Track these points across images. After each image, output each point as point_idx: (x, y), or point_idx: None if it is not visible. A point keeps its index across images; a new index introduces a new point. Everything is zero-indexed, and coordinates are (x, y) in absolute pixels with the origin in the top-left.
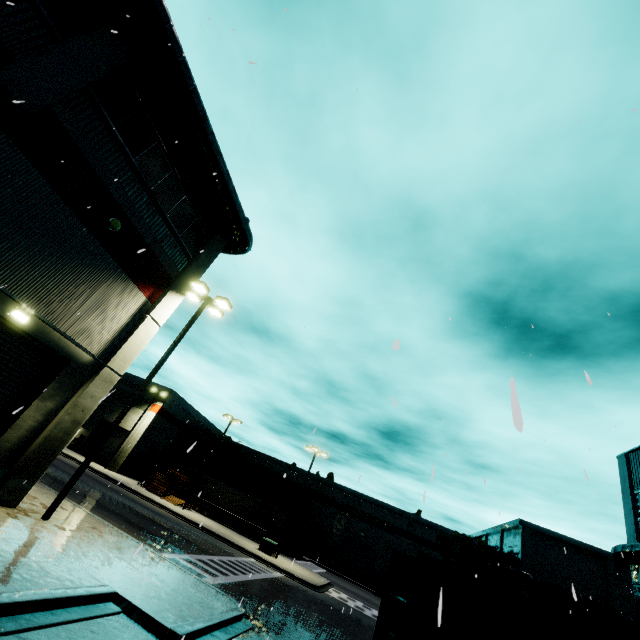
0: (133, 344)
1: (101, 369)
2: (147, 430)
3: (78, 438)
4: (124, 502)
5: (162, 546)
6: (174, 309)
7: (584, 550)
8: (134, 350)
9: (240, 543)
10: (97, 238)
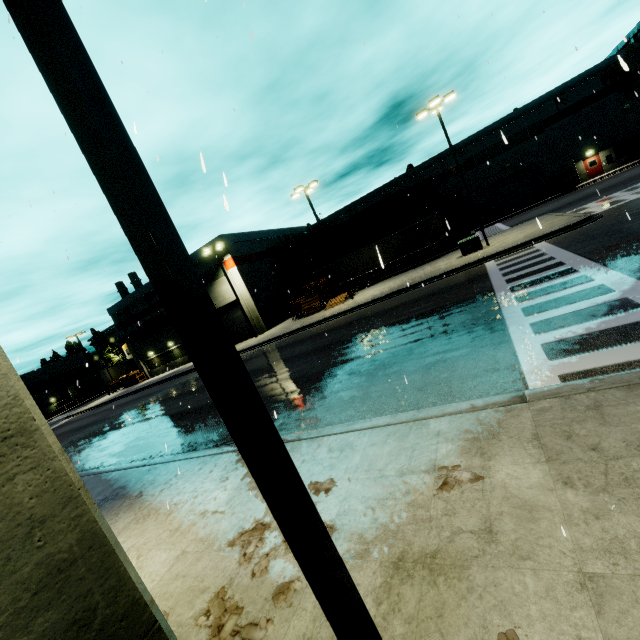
0: None
1: None
2: (247, 285)
3: None
4: (318, 346)
5: (475, 349)
6: None
7: None
8: None
9: (445, 268)
10: None
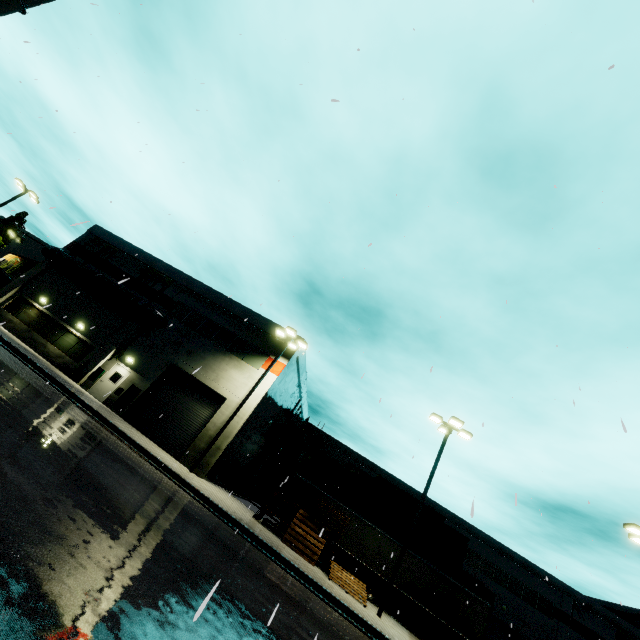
0: None
1: None
2: (258, 404)
3: (126, 390)
4: None
5: None
6: None
7: None
8: None
9: None
10: None
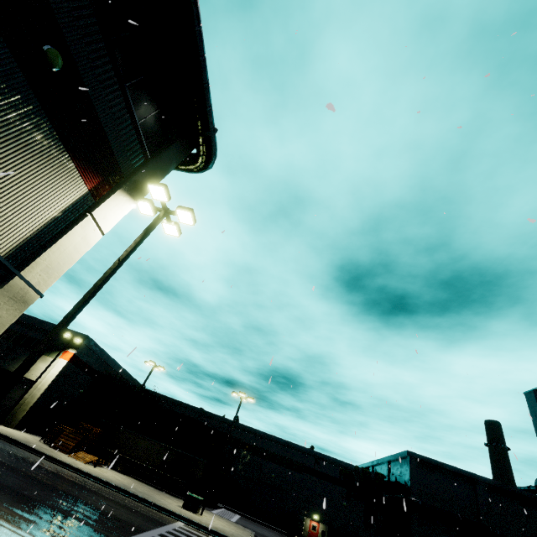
0: (63, 250)
1: (8, 279)
2: (55, 379)
3: None
4: (23, 469)
5: None
6: (123, 215)
7: (458, 474)
8: (64, 259)
9: (163, 503)
10: (20, 66)
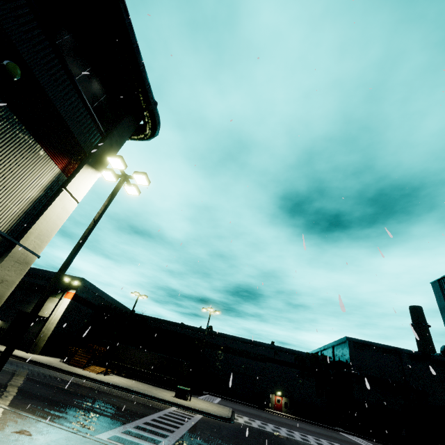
0: (49, 220)
1: (11, 248)
2: (63, 314)
3: None
4: (50, 383)
5: (99, 424)
6: (91, 185)
7: (387, 350)
8: (51, 227)
9: (159, 395)
10: None
